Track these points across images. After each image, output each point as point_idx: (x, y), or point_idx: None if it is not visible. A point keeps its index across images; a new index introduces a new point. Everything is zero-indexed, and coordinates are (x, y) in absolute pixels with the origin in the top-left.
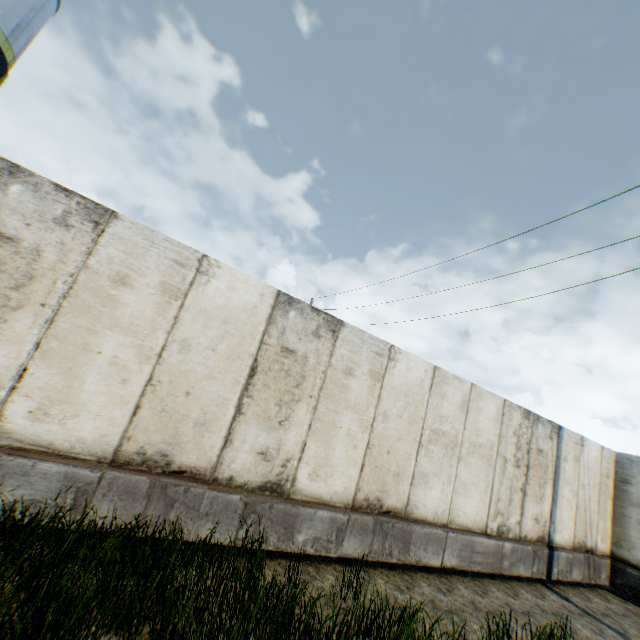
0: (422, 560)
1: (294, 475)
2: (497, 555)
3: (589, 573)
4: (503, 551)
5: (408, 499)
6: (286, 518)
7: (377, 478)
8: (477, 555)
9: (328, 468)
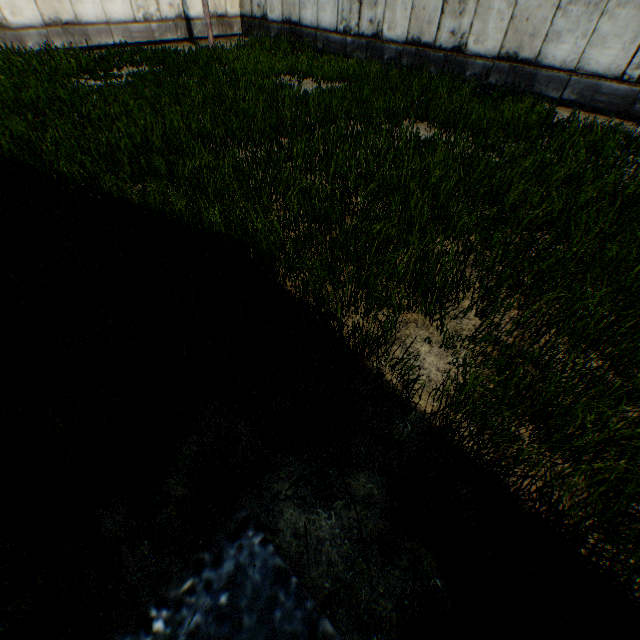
0: (103, 44)
1: (5, 18)
2: (150, 33)
3: (224, 31)
4: (153, 30)
5: (76, 15)
6: (18, 39)
7: (50, 8)
8: (136, 36)
9: (19, 10)
